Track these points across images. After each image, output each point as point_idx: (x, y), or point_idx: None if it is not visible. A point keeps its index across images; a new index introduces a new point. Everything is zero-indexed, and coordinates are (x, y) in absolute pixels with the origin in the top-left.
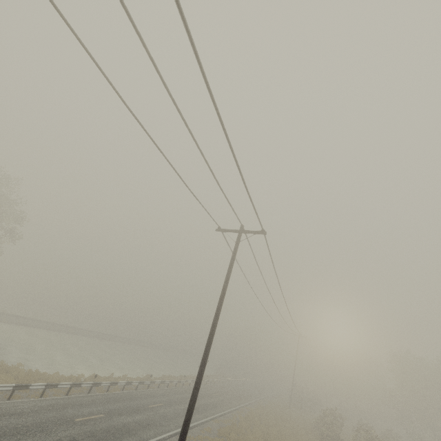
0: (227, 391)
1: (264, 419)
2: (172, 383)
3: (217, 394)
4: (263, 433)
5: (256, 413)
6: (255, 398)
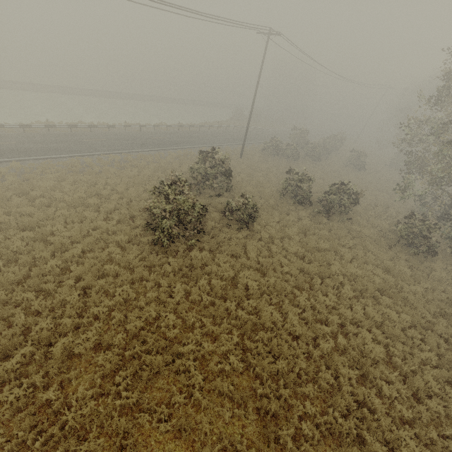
0: (147, 137)
1: (96, 167)
2: (38, 129)
3: (99, 140)
4: (15, 183)
5: (116, 160)
6: (198, 145)
